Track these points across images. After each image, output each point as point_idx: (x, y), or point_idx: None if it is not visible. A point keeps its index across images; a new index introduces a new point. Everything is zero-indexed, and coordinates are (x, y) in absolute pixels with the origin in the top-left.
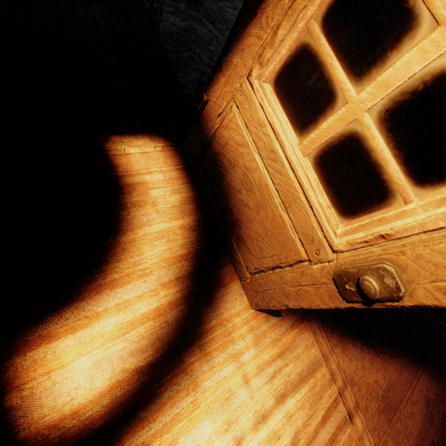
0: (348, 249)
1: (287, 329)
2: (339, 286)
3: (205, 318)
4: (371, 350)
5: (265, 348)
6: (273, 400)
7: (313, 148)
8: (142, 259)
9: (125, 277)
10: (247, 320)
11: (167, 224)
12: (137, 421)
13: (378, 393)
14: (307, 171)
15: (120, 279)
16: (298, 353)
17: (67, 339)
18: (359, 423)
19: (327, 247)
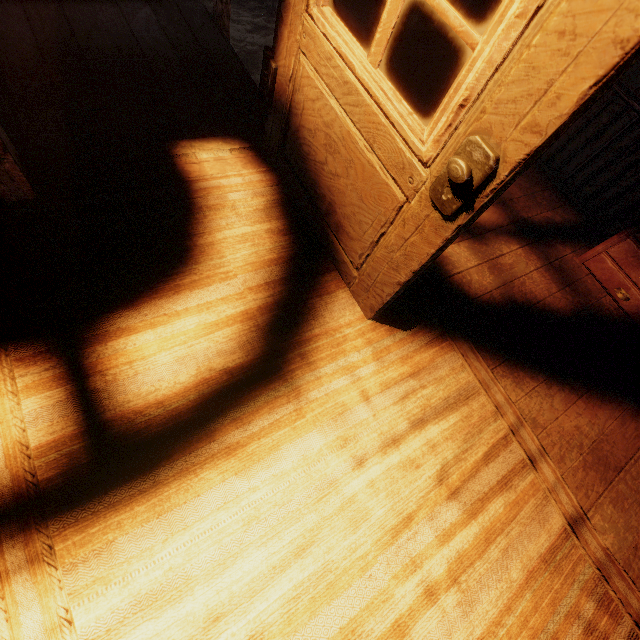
0: (438, 153)
1: (421, 346)
2: (437, 204)
3: (306, 326)
4: (564, 387)
5: (391, 364)
6: (406, 424)
7: (381, 51)
8: (224, 262)
9: (205, 279)
10: (363, 333)
11: (251, 227)
12: (229, 421)
13: (580, 442)
14: (381, 84)
15: (200, 281)
16: (441, 376)
17: (147, 333)
18: (548, 472)
19: (418, 164)
